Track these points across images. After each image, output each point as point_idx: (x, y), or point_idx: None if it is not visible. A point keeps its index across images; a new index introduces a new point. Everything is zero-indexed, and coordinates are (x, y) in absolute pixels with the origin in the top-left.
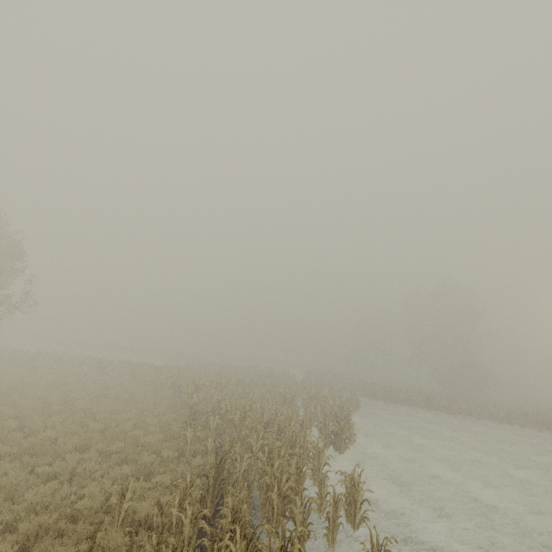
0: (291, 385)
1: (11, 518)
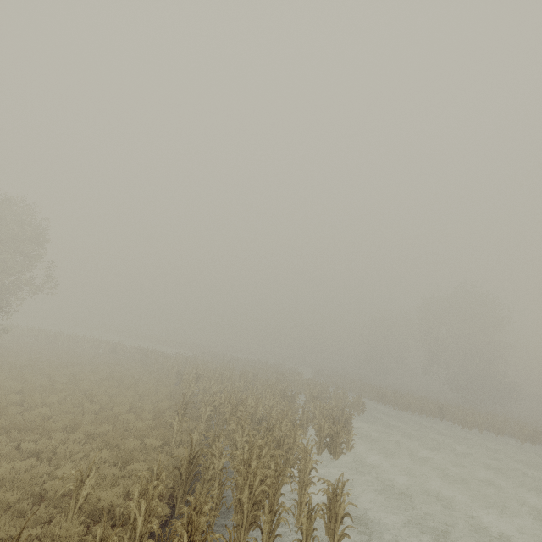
0: (296, 382)
1: None
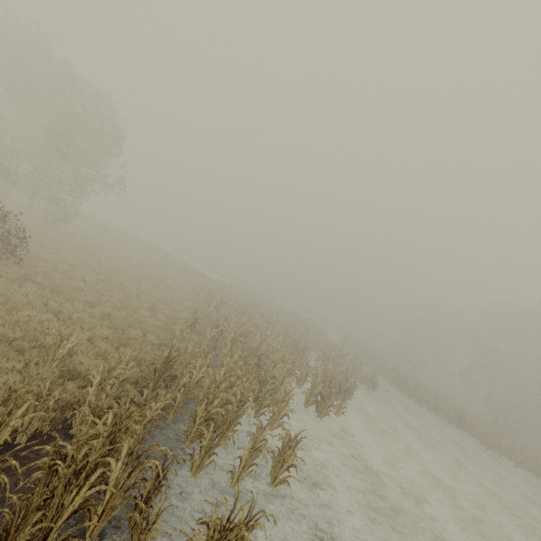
0: (317, 340)
1: (0, 323)
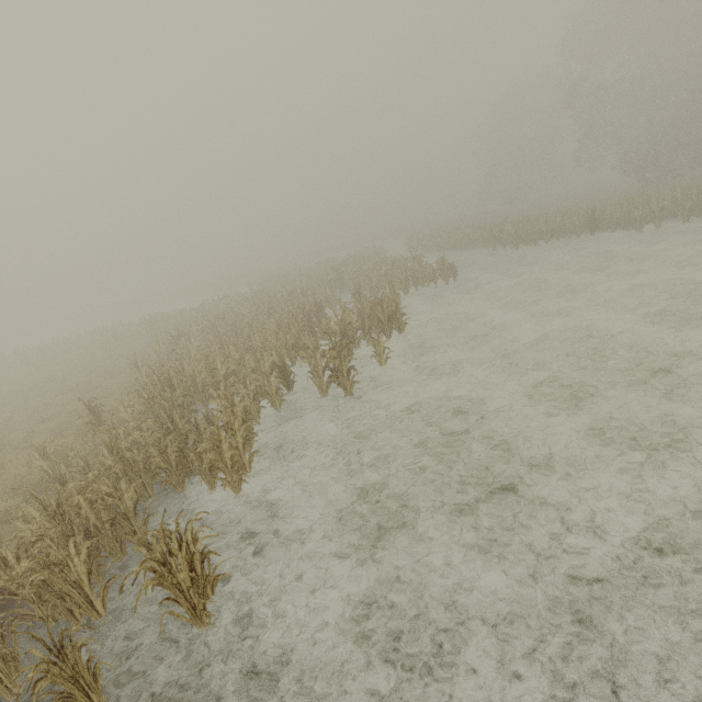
0: (358, 275)
1: None
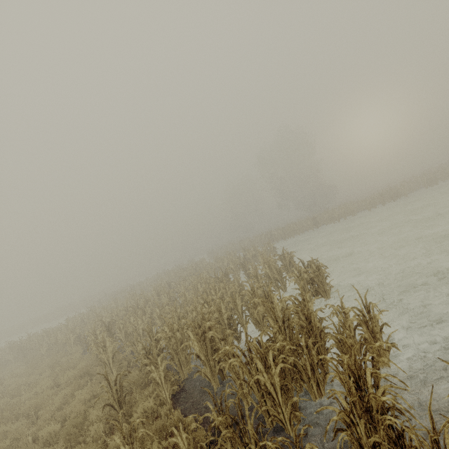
0: (208, 266)
1: None
